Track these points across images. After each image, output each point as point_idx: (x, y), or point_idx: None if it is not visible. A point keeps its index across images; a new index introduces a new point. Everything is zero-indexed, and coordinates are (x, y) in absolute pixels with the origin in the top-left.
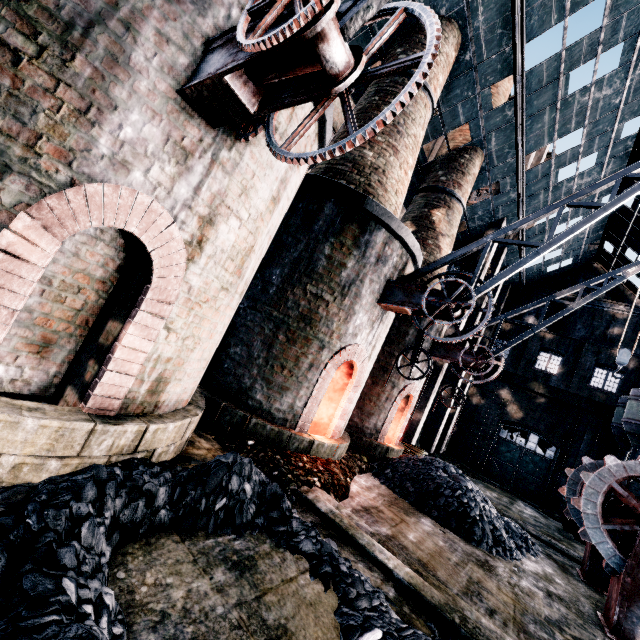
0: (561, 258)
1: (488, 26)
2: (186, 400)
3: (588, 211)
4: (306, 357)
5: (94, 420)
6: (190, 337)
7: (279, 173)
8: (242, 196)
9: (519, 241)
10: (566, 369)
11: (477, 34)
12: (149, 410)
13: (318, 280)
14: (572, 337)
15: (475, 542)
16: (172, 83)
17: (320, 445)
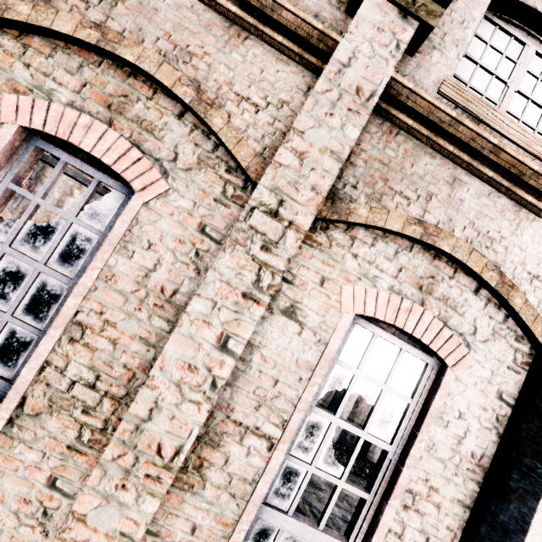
0: None
1: None
2: None
3: None
4: None
5: None
6: None
7: (56, 198)
8: None
9: None
10: None
11: None
12: None
13: None
14: None
15: None
16: None
17: None
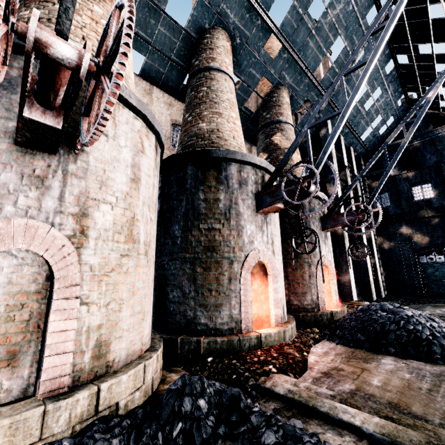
0: (384, 120)
1: (239, 17)
2: (139, 349)
3: (381, 82)
4: (223, 275)
5: (45, 403)
6: (111, 302)
7: (127, 162)
8: (102, 188)
9: (326, 117)
10: (439, 189)
11: (235, 25)
12: (102, 372)
13: (205, 218)
14: (428, 166)
15: (440, 360)
16: (10, 141)
17: (267, 336)
